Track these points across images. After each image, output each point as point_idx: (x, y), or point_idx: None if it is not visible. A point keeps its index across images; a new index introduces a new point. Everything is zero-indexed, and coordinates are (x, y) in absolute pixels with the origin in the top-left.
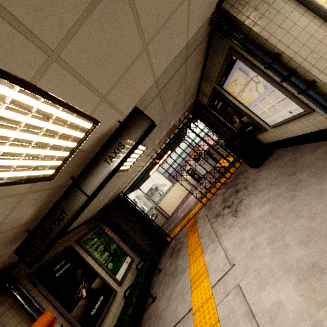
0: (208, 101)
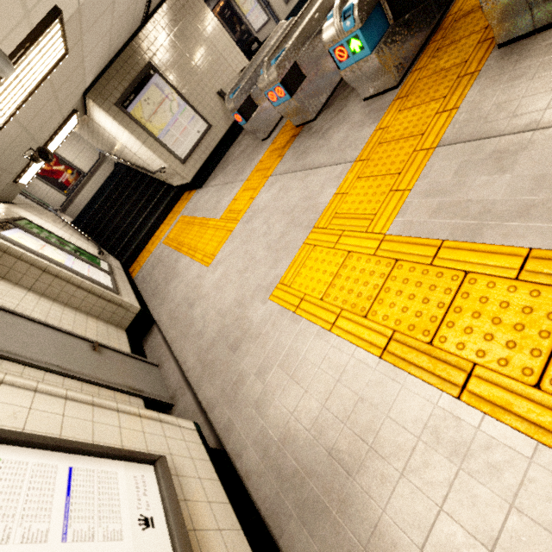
0: (220, 10)
